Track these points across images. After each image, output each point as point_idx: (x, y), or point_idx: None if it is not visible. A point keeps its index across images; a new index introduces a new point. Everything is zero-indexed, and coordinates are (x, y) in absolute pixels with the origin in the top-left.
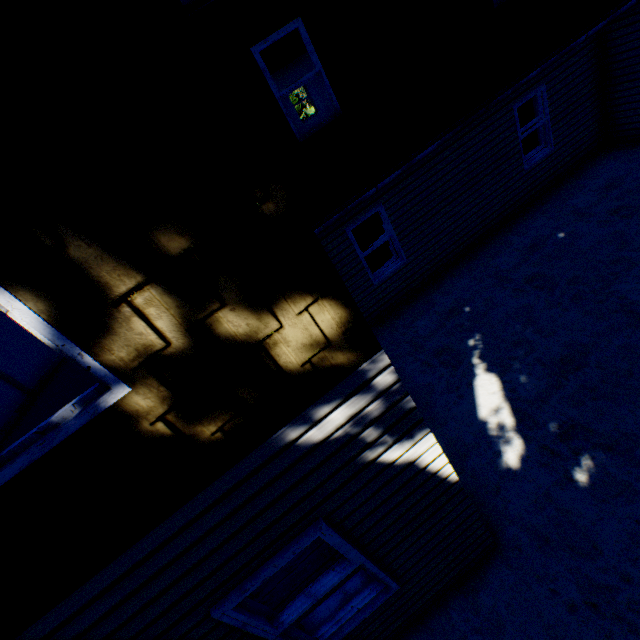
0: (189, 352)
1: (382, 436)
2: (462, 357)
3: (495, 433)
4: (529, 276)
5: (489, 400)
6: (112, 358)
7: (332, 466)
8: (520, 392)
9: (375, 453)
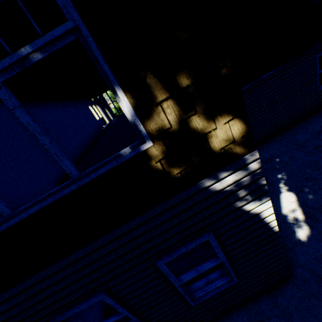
0: (177, 133)
1: (246, 195)
2: (273, 183)
3: (292, 221)
4: (316, 146)
5: (289, 205)
6: (149, 129)
7: (221, 205)
8: (308, 203)
9: (241, 203)
